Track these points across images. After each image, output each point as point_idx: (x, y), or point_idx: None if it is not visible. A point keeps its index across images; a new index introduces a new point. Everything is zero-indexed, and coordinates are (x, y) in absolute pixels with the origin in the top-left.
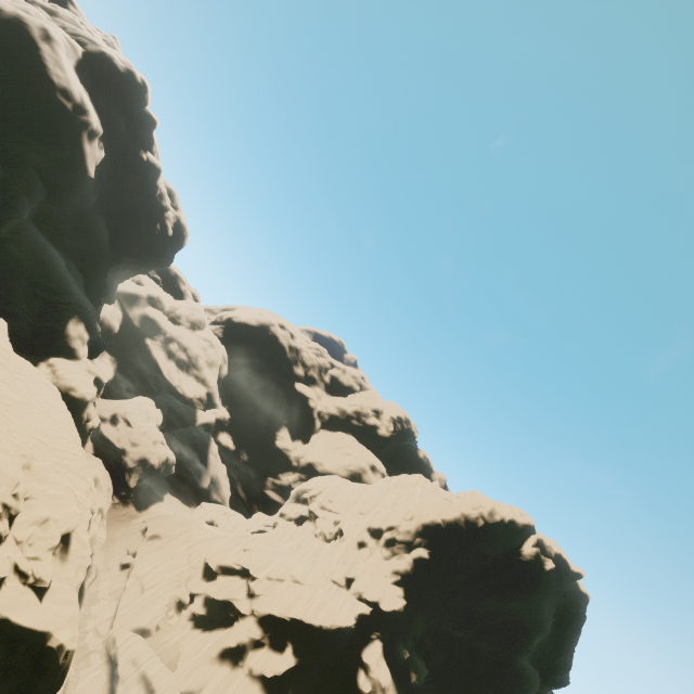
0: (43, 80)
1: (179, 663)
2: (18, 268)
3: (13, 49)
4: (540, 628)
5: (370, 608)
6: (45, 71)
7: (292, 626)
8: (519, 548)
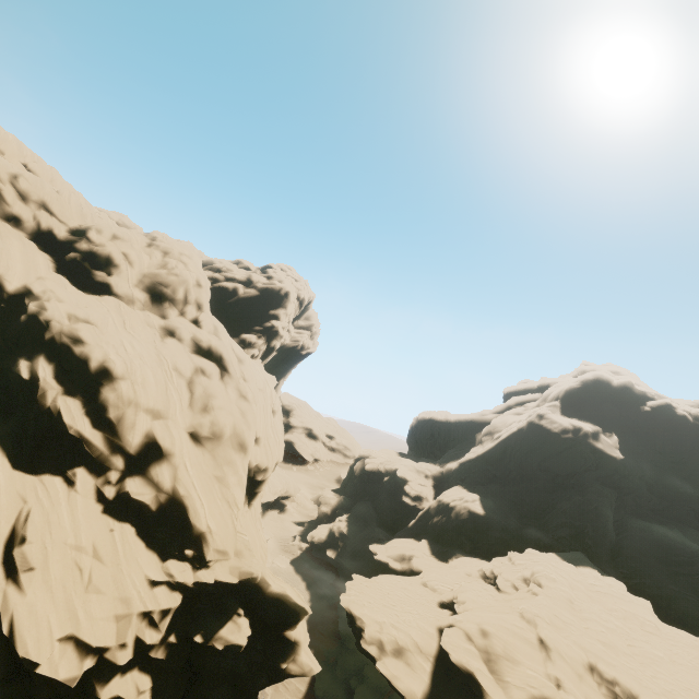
0: (553, 436)
1: None
2: (643, 555)
3: (536, 437)
4: None
5: None
6: (550, 432)
7: None
8: None
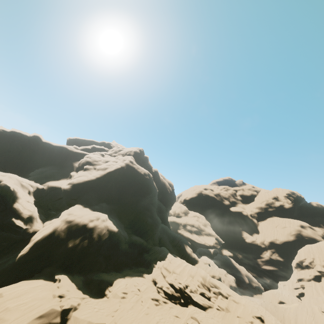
0: (140, 176)
1: None
2: (166, 240)
3: (131, 174)
4: None
5: None
6: (139, 173)
7: None
8: None
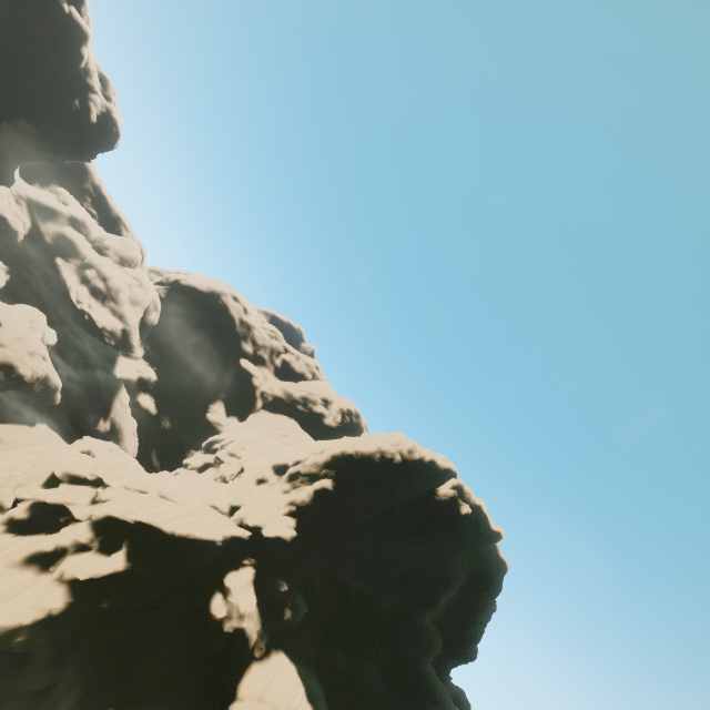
0: None
1: None
2: None
3: None
4: (448, 582)
5: (248, 532)
6: None
7: (134, 530)
8: (436, 488)
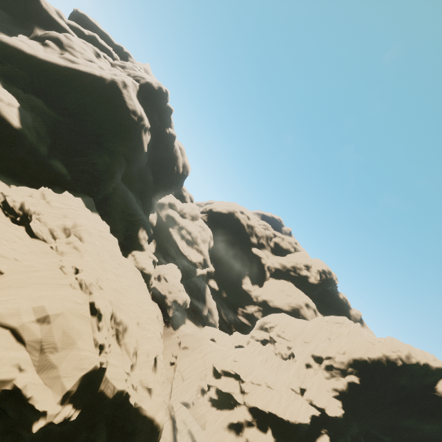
0: (124, 109)
1: (206, 426)
2: (117, 206)
3: (112, 97)
4: None
5: (319, 412)
6: (125, 104)
7: (270, 417)
8: (434, 385)
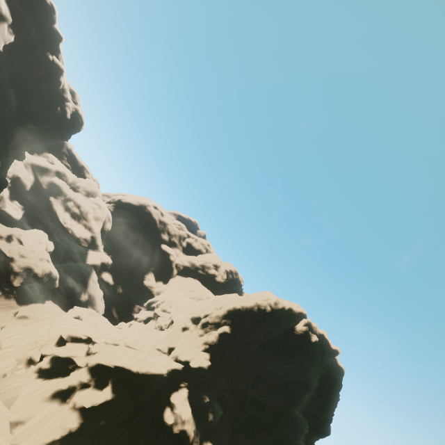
0: None
1: (15, 401)
2: None
3: None
4: (308, 386)
5: (182, 365)
6: None
7: (114, 371)
8: (294, 326)
